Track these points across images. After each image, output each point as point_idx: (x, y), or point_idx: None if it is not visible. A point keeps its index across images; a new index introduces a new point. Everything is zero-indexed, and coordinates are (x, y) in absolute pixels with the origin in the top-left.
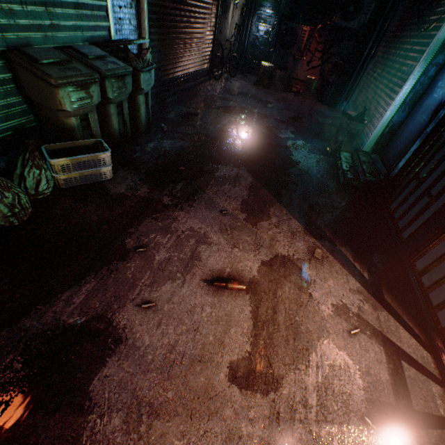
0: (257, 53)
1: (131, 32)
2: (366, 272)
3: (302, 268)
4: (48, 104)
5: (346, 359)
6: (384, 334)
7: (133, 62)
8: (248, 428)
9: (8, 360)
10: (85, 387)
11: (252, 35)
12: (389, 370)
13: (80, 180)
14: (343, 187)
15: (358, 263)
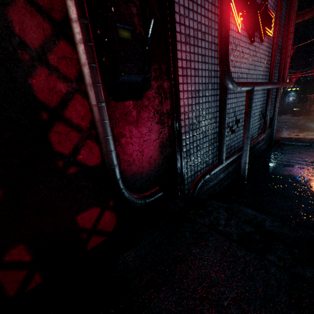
0: (289, 107)
1: None
2: None
3: None
4: None
5: None
6: None
7: None
8: None
9: None
10: None
11: (285, 102)
12: None
13: None
14: None
15: None
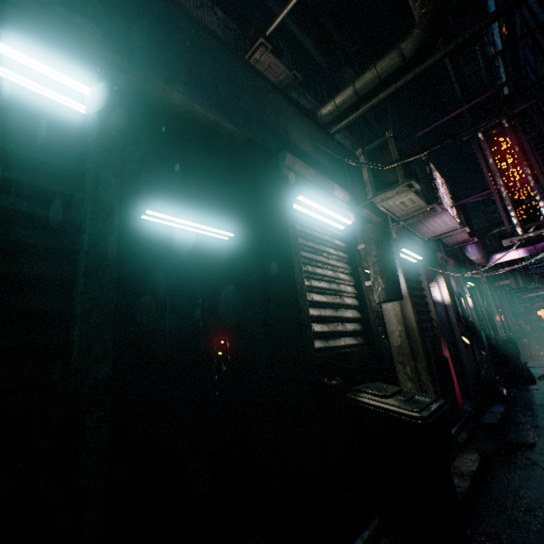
0: None
1: None
2: None
3: None
4: None
5: None
6: None
7: None
8: None
9: None
10: None
11: None
12: None
13: None
14: None
15: None
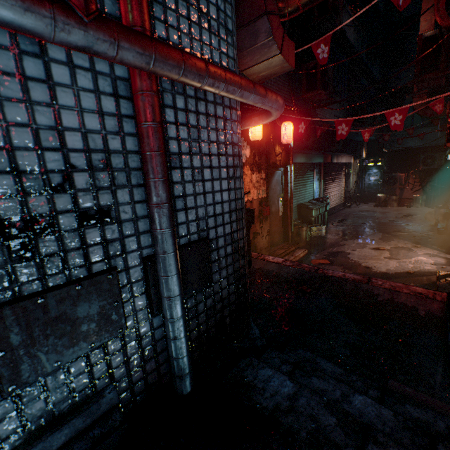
0: (372, 191)
1: (317, 195)
2: (443, 250)
3: (409, 248)
4: (307, 215)
5: (427, 259)
6: (447, 257)
7: (324, 203)
8: (391, 262)
9: (326, 253)
10: (346, 256)
11: (365, 183)
12: (445, 261)
13: (316, 234)
14: (438, 234)
15: (440, 248)
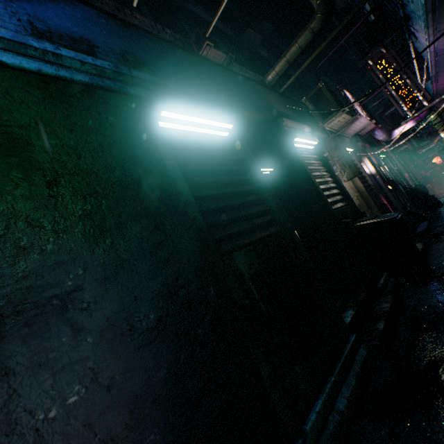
0: None
1: None
2: None
3: None
4: None
5: None
6: None
7: None
8: None
9: None
10: None
11: None
12: None
13: None
14: None
15: None
